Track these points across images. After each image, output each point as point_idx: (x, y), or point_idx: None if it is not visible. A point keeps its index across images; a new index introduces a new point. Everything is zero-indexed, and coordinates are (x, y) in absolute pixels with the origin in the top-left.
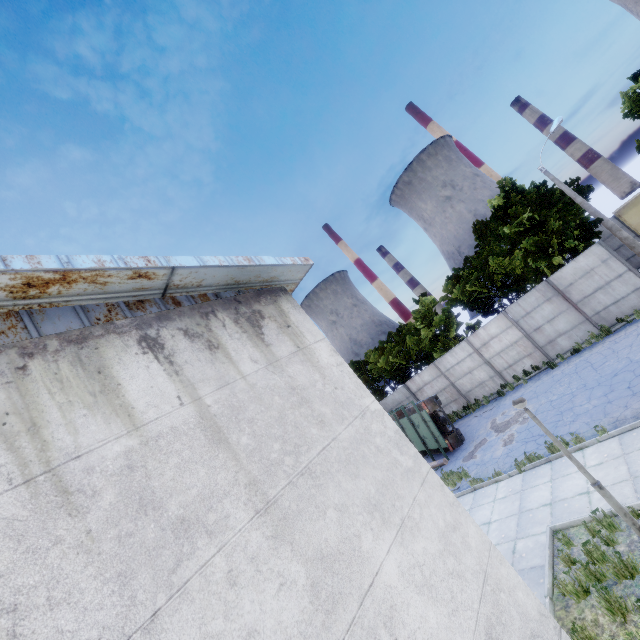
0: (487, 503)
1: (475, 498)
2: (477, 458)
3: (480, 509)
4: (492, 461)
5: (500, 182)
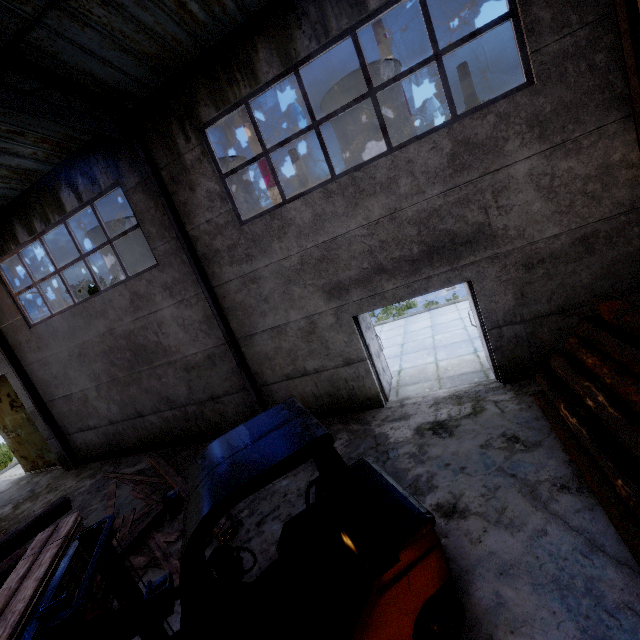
0: (450, 312)
1: (433, 313)
2: (418, 300)
3: (444, 316)
4: (439, 298)
5: (469, 101)
